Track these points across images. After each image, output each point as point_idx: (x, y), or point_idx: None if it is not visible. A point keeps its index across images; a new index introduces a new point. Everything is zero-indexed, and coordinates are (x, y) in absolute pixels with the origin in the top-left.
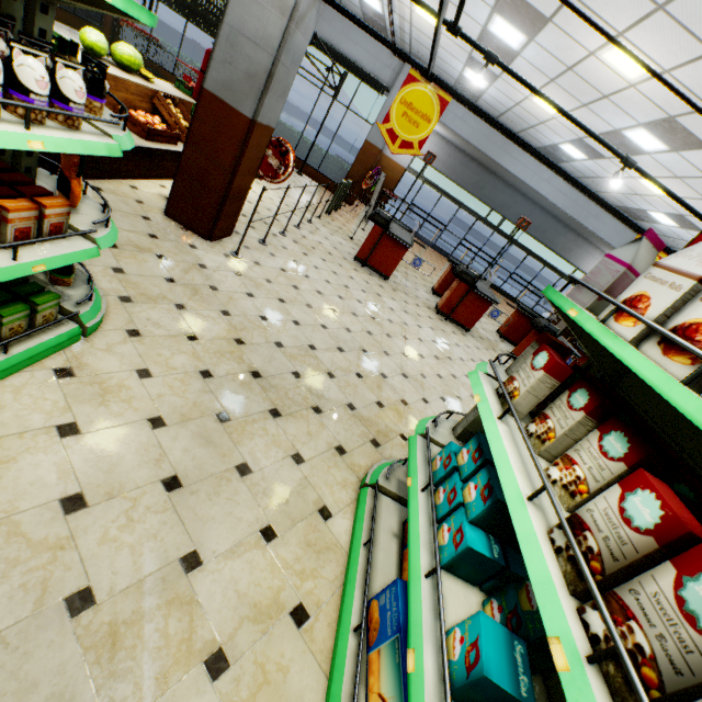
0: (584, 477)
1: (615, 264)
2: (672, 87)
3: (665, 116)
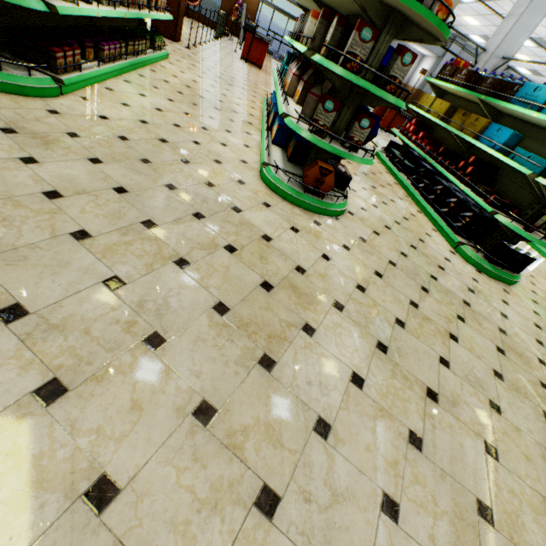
0: None
1: None
2: None
3: None
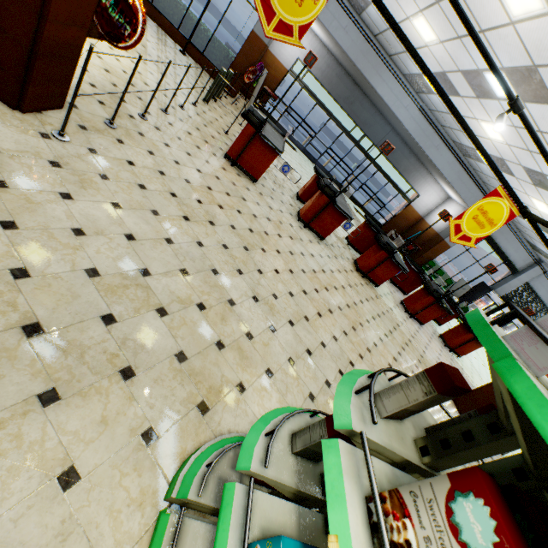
0: None
1: None
2: None
3: (529, 64)
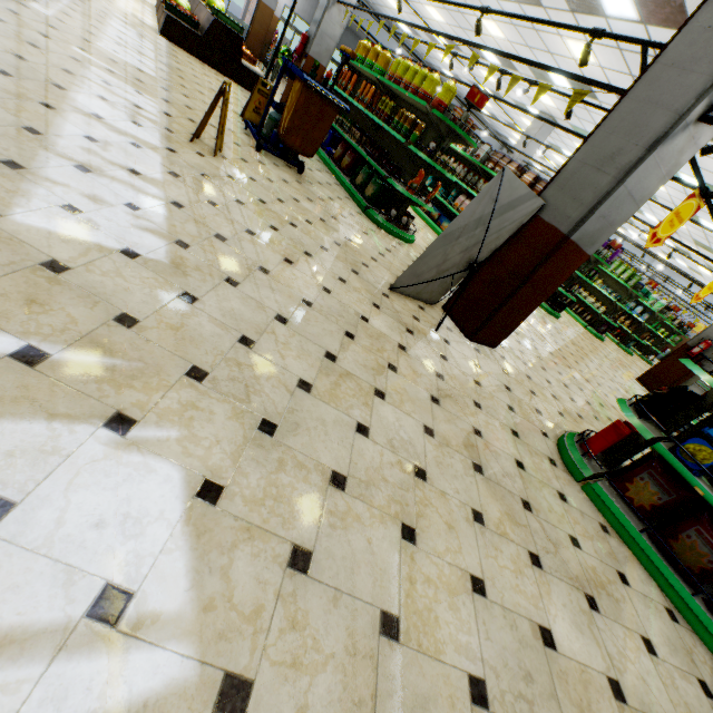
0: None
1: None
2: None
3: None
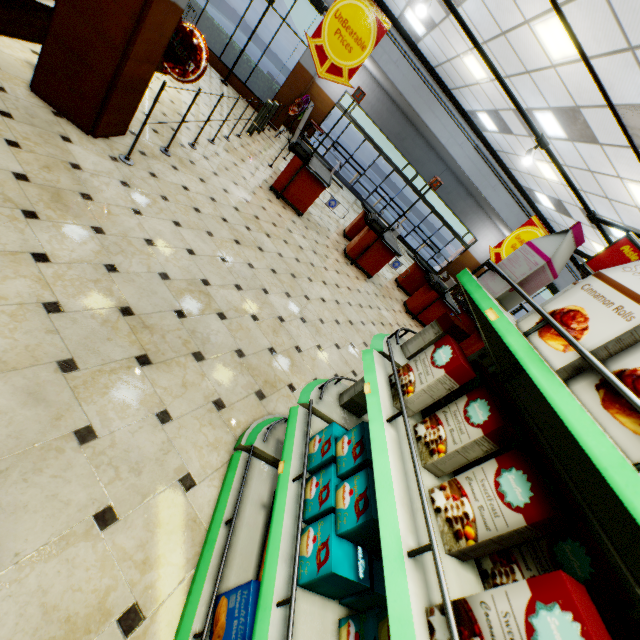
0: (473, 517)
1: (535, 255)
2: (595, 73)
3: (572, 105)
